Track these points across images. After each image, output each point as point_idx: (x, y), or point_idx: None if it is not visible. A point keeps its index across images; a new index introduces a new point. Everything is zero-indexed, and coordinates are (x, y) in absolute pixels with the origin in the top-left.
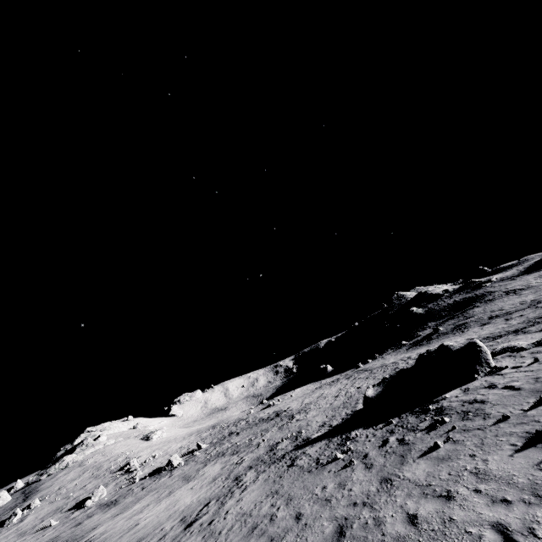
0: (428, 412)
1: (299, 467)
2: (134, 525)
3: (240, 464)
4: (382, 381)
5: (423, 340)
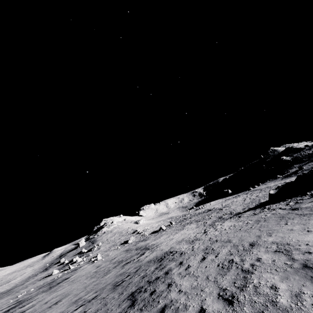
0: (306, 195)
1: (245, 216)
2: (171, 239)
3: (206, 223)
4: (277, 187)
5: (291, 174)
